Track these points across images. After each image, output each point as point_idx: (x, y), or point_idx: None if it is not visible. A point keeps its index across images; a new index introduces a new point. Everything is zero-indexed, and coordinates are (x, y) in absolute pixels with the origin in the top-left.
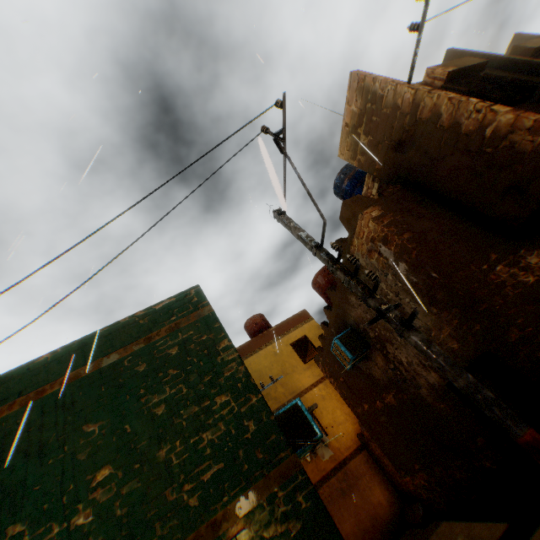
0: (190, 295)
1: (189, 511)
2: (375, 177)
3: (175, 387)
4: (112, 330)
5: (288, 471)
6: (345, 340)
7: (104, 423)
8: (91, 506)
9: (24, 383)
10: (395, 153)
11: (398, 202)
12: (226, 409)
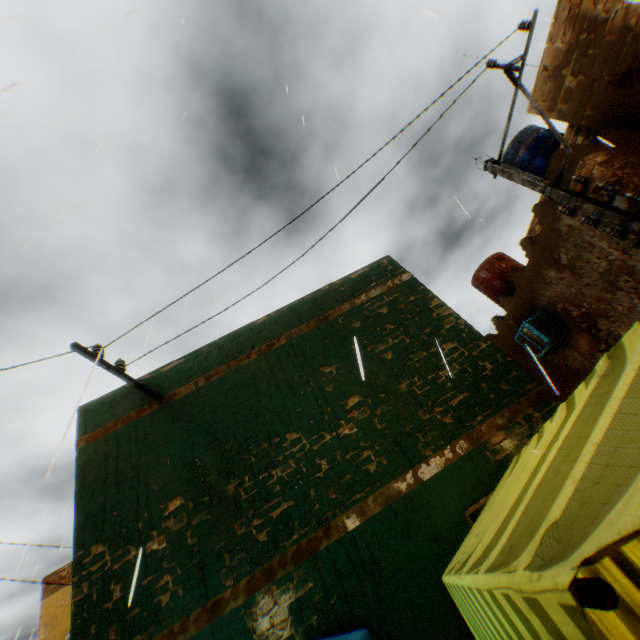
0: (383, 264)
1: (446, 427)
2: (579, 130)
3: (397, 338)
4: (315, 296)
5: (538, 399)
6: (537, 324)
7: (338, 366)
8: (352, 423)
9: (251, 339)
10: (616, 91)
11: (625, 145)
12: (456, 354)
